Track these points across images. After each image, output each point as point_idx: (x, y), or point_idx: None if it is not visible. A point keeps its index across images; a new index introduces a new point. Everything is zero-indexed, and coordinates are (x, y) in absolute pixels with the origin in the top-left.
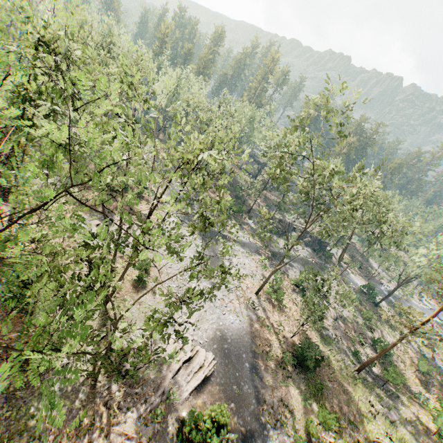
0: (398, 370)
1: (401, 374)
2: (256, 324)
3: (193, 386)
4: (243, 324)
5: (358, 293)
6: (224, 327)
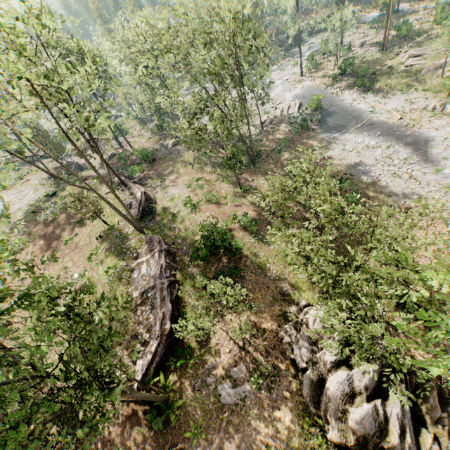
0: (419, 29)
1: (423, 29)
2: (311, 83)
3: (297, 108)
4: (304, 88)
5: (377, 20)
6: (295, 94)
